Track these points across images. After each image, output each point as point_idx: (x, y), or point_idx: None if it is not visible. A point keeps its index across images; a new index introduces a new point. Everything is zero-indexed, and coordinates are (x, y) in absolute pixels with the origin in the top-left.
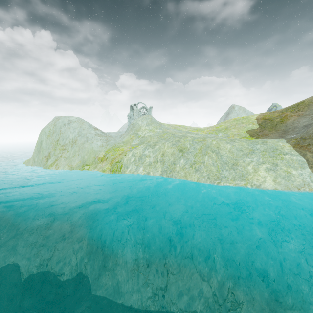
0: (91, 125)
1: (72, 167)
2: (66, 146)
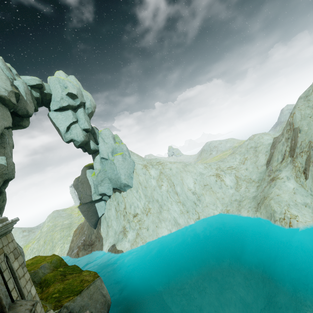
0: (21, 230)
1: None
2: None
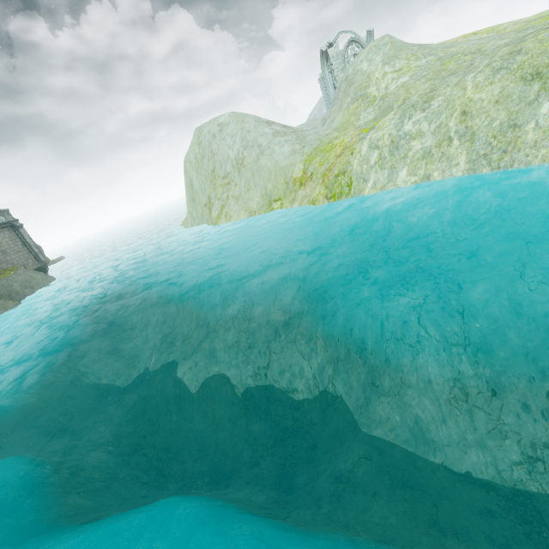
0: (259, 118)
1: (251, 211)
2: (229, 177)
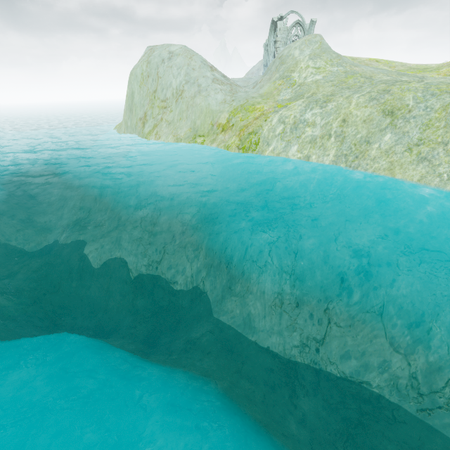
0: (205, 61)
1: (179, 137)
2: (167, 103)
